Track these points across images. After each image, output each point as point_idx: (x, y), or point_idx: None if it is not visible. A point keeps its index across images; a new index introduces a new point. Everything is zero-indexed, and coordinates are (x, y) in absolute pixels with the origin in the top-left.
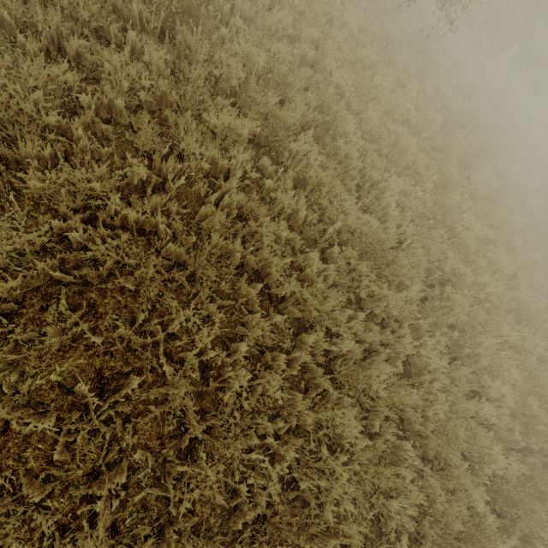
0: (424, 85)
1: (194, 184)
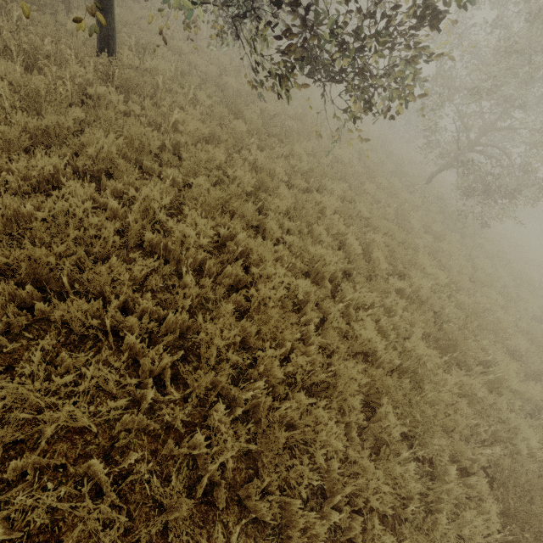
0: None
1: None
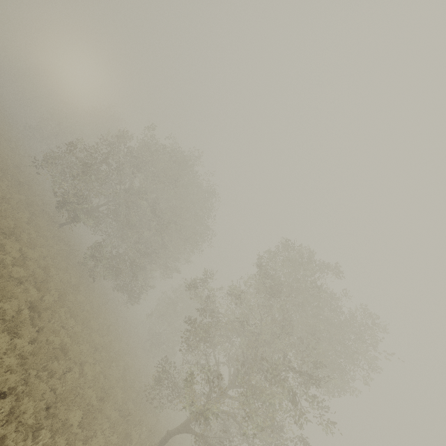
0: None
1: None
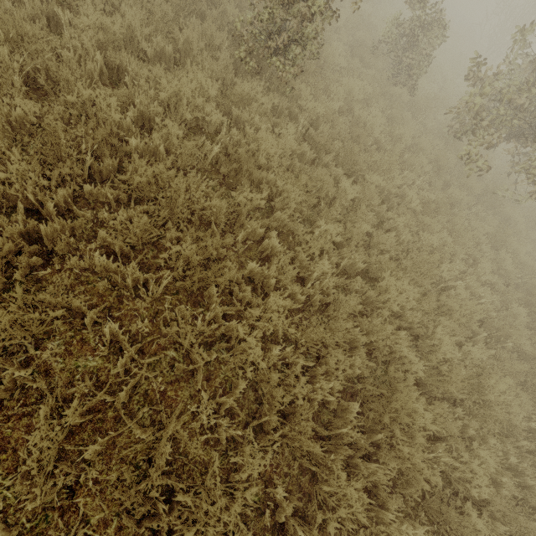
0: (499, 256)
1: None
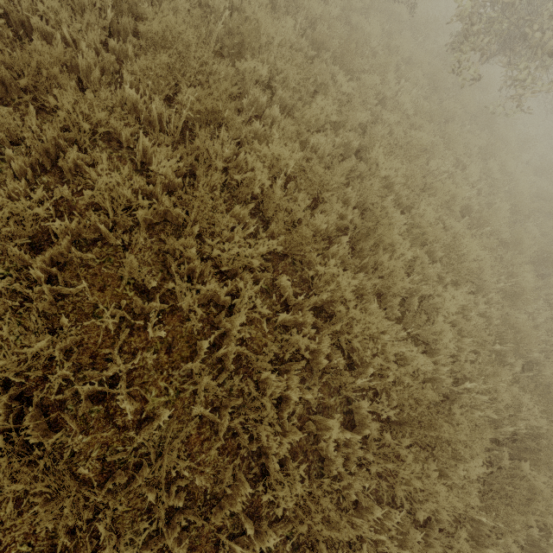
0: (488, 165)
1: (188, 316)
